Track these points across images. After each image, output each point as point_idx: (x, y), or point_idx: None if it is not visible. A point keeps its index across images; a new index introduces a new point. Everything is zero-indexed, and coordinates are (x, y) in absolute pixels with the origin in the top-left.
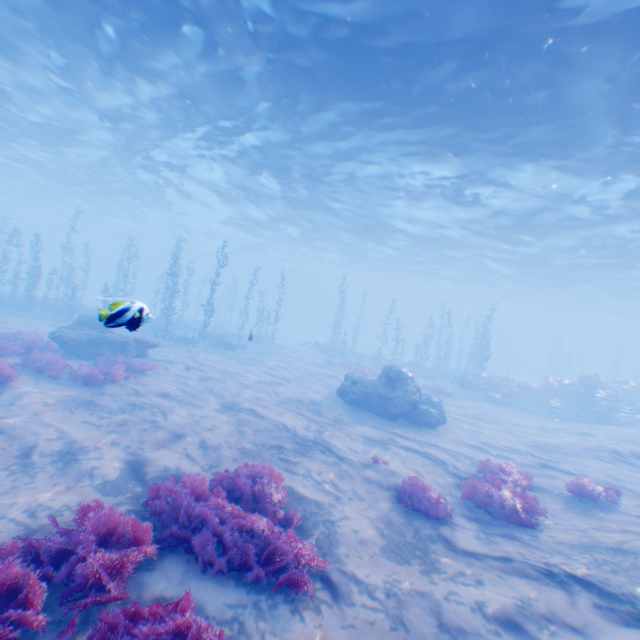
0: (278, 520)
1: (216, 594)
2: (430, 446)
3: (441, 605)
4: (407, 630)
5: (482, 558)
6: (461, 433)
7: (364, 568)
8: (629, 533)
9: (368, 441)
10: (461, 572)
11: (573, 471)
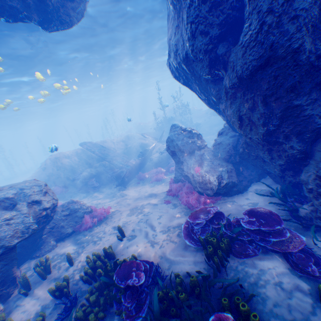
0: None
1: None
2: None
3: None
4: None
5: None
6: None
7: None
8: None
9: None
10: None
11: None
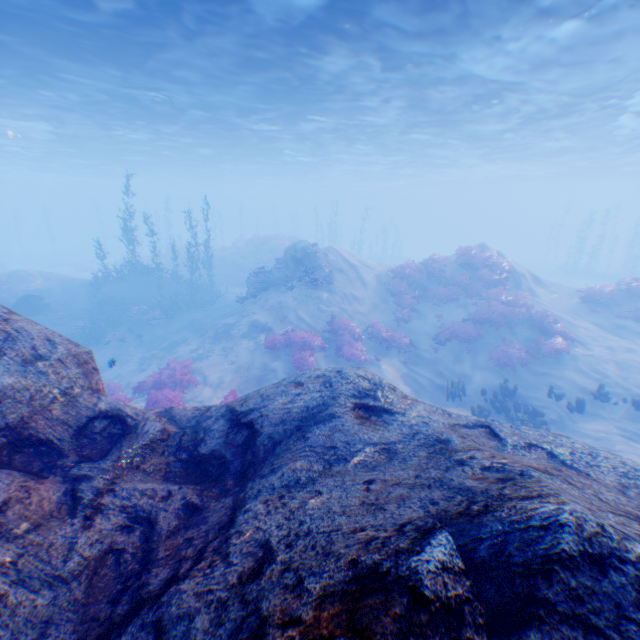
0: None
1: None
2: None
3: None
4: None
5: None
6: None
7: None
8: None
9: None
10: None
11: None
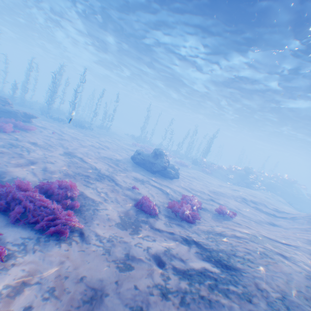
0: (68, 206)
1: (18, 233)
2: (165, 186)
3: (131, 247)
4: (109, 255)
5: (161, 231)
6: (183, 183)
7: (103, 230)
8: (228, 228)
9: (135, 180)
10: (148, 235)
11: (223, 204)
